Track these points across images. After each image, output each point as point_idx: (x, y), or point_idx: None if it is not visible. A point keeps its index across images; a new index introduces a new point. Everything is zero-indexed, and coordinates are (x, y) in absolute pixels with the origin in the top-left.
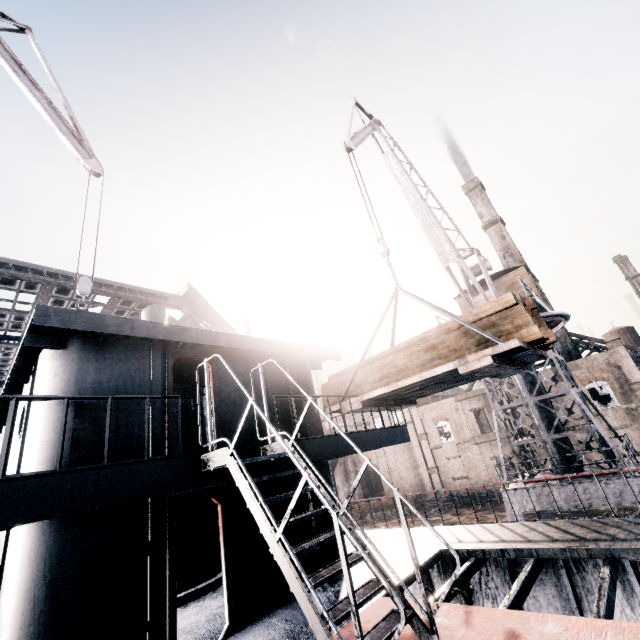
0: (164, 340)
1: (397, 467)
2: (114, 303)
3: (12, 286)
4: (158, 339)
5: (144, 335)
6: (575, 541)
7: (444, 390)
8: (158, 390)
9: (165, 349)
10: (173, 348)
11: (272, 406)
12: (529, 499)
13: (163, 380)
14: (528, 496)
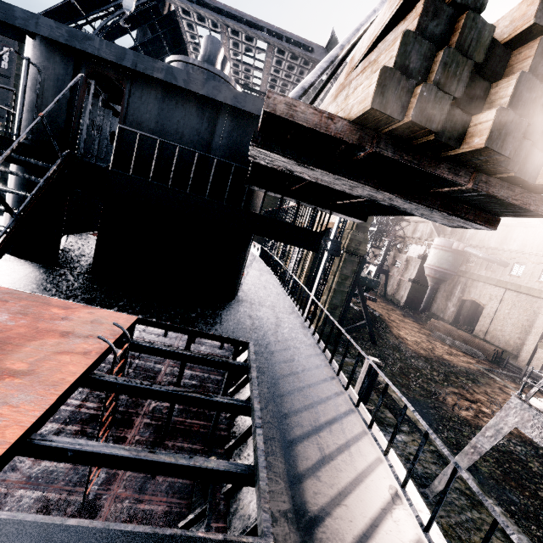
0: (67, 45)
1: (505, 319)
2: (271, 50)
3: (205, 24)
4: (61, 42)
5: (47, 35)
6: (281, 434)
7: (388, 214)
8: (66, 95)
9: (83, 58)
10: (89, 59)
11: (182, 151)
12: (538, 427)
13: (76, 88)
14: (541, 424)
